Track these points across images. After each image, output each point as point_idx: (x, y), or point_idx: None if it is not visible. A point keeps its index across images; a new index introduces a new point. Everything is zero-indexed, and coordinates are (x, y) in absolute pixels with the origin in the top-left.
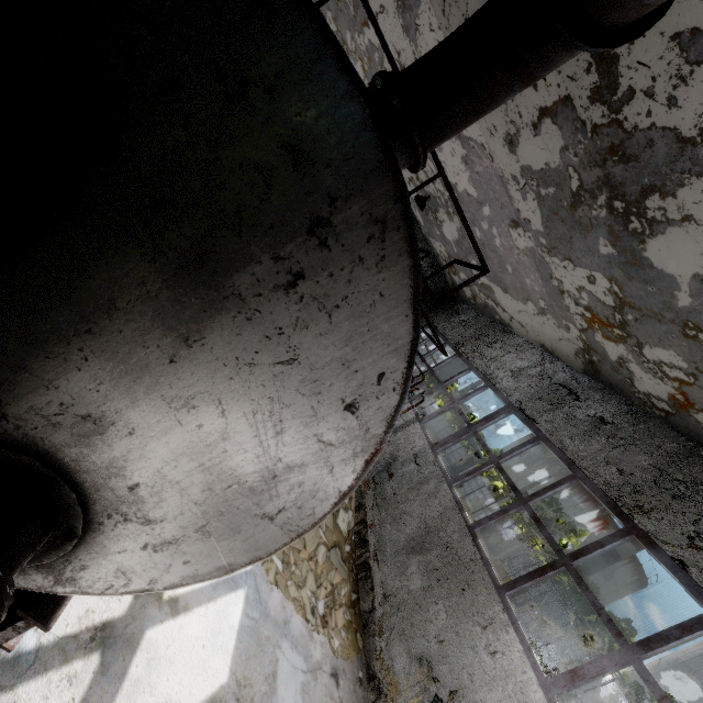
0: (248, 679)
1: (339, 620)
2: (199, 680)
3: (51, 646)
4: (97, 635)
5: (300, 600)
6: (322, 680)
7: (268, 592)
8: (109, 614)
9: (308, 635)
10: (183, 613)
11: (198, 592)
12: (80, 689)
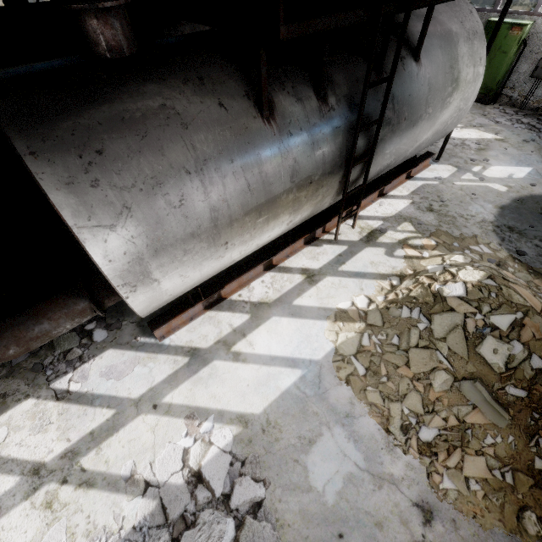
0: (279, 425)
1: (473, 468)
2: (237, 400)
3: (173, 346)
4: (191, 351)
5: (383, 409)
6: (391, 495)
7: (333, 384)
8: (199, 345)
9: (383, 444)
10: (241, 362)
11: (257, 356)
12: (177, 367)
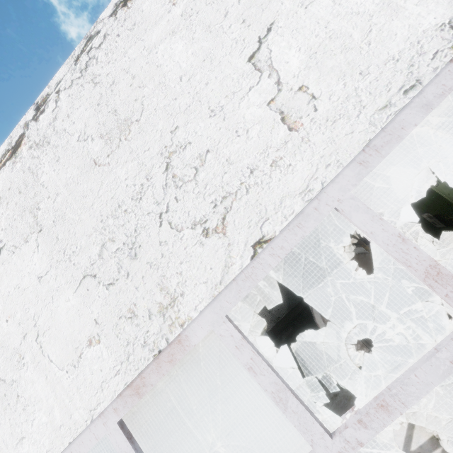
0: None
1: None
2: None
3: None
4: None
5: None
6: None
7: None
8: None
9: None
10: None
11: None
12: None
